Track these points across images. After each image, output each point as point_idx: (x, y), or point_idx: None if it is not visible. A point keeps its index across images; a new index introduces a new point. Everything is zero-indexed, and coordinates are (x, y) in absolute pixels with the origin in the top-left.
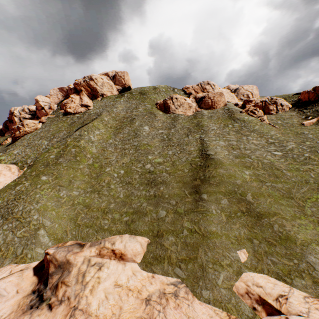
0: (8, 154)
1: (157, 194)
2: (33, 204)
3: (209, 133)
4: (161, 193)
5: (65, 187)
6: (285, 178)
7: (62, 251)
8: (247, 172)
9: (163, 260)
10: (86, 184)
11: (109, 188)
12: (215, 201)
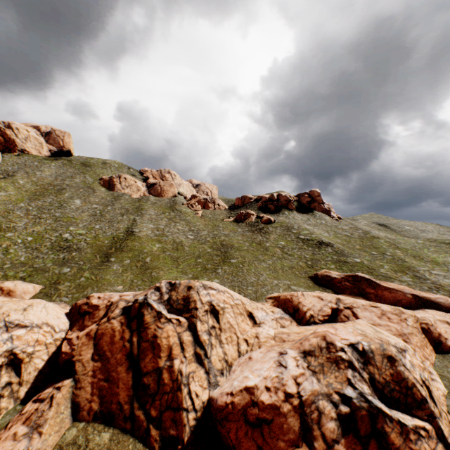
0: None
1: (68, 258)
2: None
3: (144, 216)
4: (72, 257)
5: None
6: (183, 251)
7: None
8: (158, 246)
9: (54, 295)
10: None
11: (8, 252)
12: (120, 261)
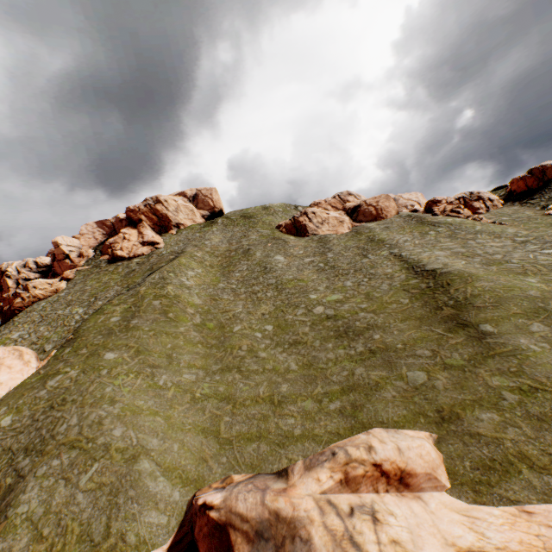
0: None
1: (375, 347)
2: (104, 408)
3: (403, 246)
4: (383, 344)
5: (163, 368)
6: None
7: (245, 493)
8: (531, 280)
9: (513, 468)
10: (204, 359)
11: (259, 358)
12: (516, 330)
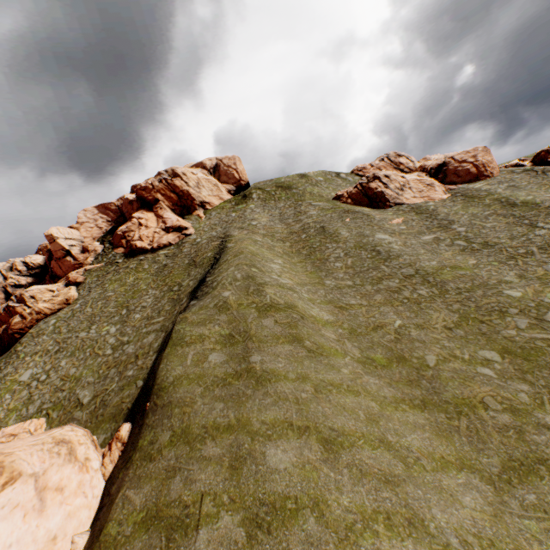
0: (2, 388)
1: None
2: None
3: None
4: None
5: (409, 484)
6: None
7: None
8: None
9: None
10: (443, 438)
11: None
12: None
